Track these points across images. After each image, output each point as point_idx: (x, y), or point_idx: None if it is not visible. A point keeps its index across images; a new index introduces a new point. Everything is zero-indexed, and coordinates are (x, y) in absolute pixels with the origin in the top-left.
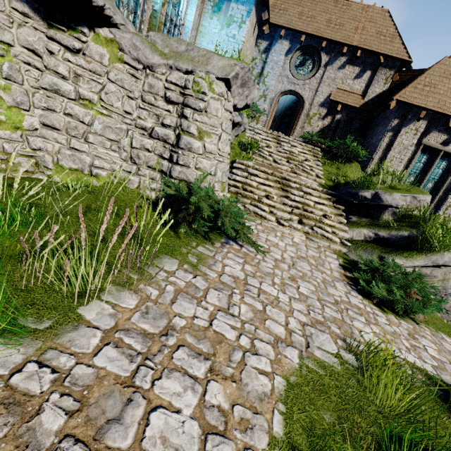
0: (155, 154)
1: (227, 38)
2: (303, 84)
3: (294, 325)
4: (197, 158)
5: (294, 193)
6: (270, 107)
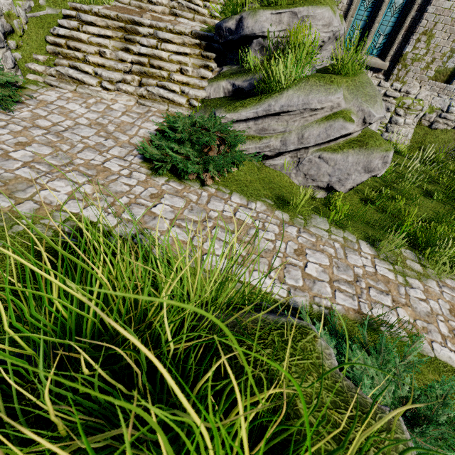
0: None
1: None
2: None
3: None
4: None
5: (144, 43)
6: None
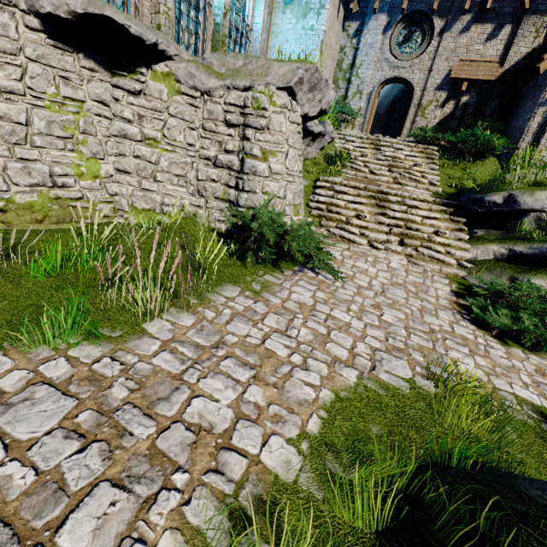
0: (221, 184)
1: (304, 32)
2: (410, 65)
3: (362, 350)
4: (263, 182)
5: (394, 208)
6: (367, 105)
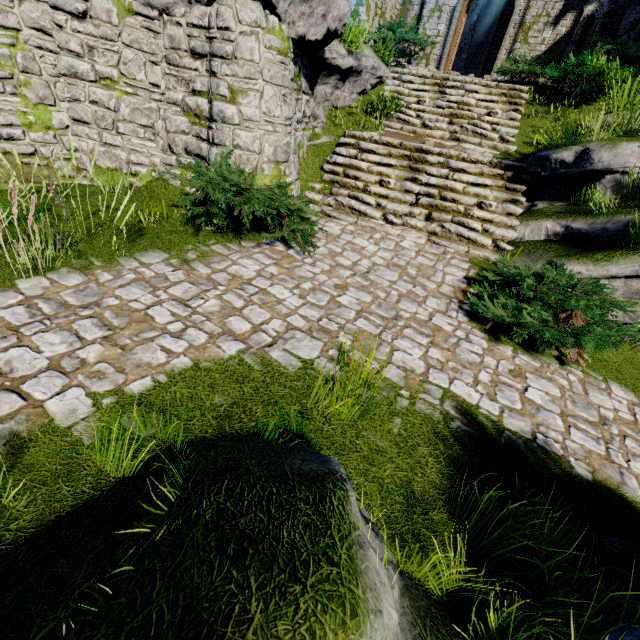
0: (193, 136)
1: None
2: None
3: (274, 327)
4: (233, 132)
5: (432, 172)
6: (449, 27)
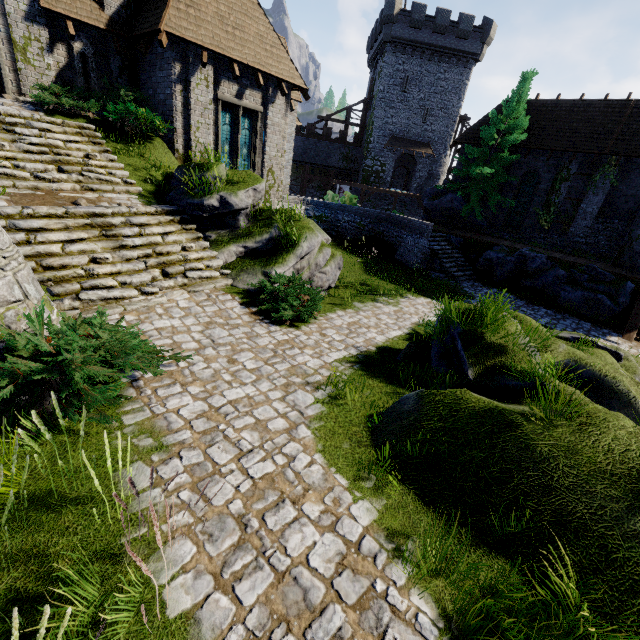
0: None
1: None
2: None
3: (282, 407)
4: None
5: (127, 234)
6: None
